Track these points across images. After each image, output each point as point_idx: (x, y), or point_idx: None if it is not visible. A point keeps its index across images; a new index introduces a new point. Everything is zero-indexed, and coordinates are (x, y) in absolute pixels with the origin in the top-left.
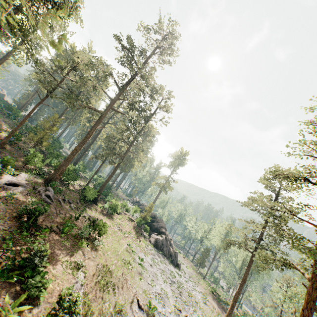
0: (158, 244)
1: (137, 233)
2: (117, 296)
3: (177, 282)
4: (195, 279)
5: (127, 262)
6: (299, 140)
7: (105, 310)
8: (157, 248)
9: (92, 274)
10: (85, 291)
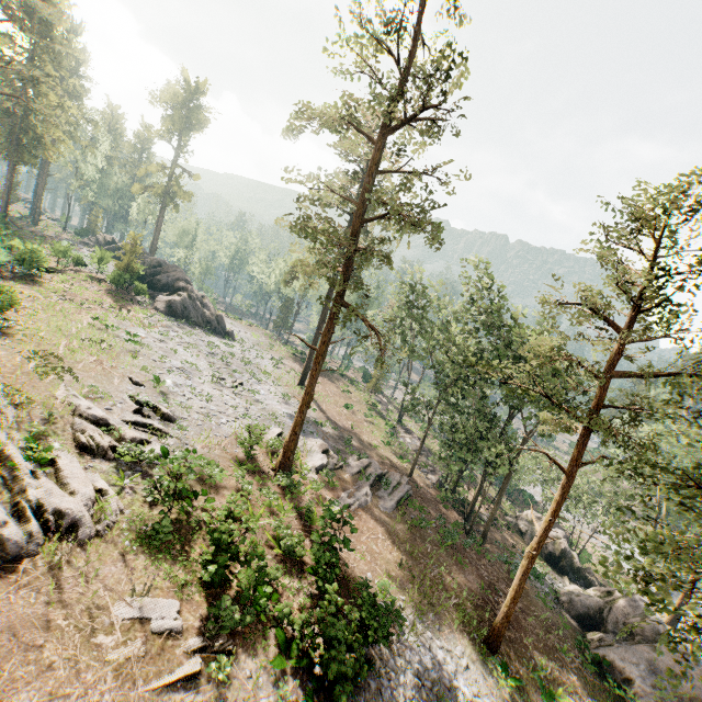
0: (176, 310)
1: (120, 301)
2: (83, 381)
3: (224, 353)
4: (267, 347)
5: (97, 341)
6: (339, 36)
7: (60, 396)
8: (176, 317)
9: (12, 365)
10: (5, 384)
